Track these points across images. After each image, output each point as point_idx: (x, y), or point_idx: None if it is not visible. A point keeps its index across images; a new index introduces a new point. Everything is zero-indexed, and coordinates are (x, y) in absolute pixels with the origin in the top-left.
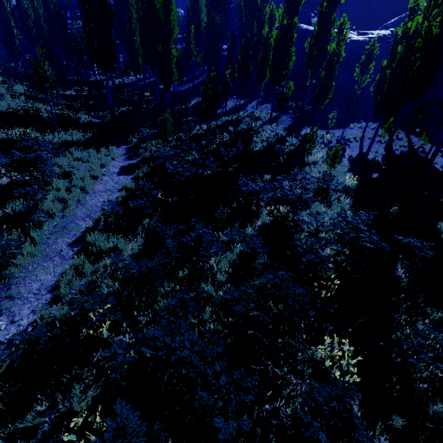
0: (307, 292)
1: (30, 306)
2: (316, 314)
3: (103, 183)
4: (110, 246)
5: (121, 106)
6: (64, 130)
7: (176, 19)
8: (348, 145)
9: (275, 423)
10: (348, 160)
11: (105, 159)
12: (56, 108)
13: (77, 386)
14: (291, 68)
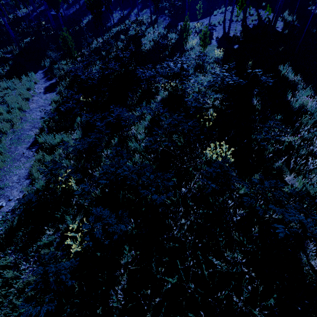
0: (196, 123)
1: (17, 190)
2: (205, 137)
3: (35, 102)
4: (58, 141)
5: (24, 39)
6: None
7: None
8: (214, 29)
9: (190, 197)
10: (216, 41)
11: (28, 83)
12: None
13: (68, 217)
14: None
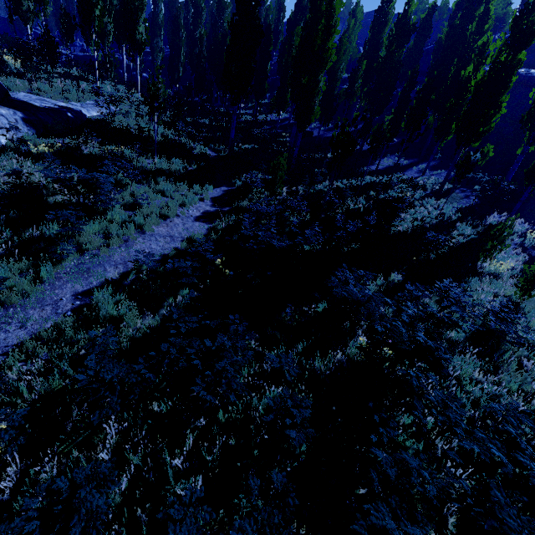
0: None
1: None
2: None
3: (170, 225)
4: (113, 314)
5: (247, 143)
6: (168, 157)
7: (353, 56)
8: None
9: None
10: None
11: (189, 198)
12: (177, 133)
13: None
14: (494, 124)
